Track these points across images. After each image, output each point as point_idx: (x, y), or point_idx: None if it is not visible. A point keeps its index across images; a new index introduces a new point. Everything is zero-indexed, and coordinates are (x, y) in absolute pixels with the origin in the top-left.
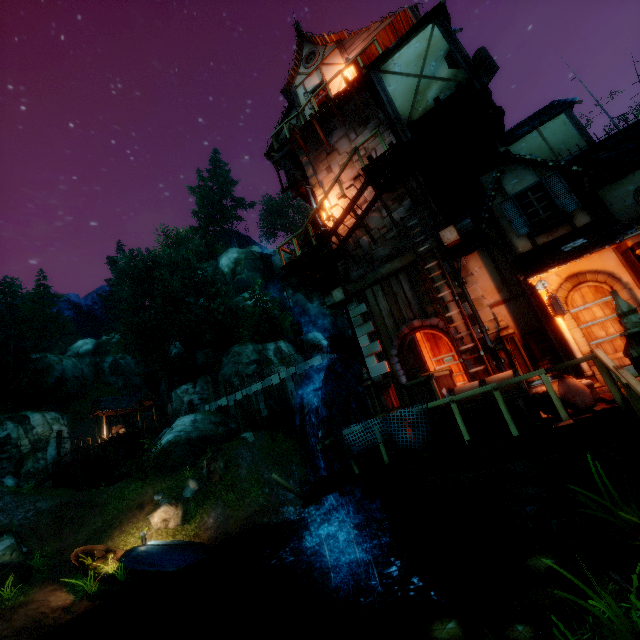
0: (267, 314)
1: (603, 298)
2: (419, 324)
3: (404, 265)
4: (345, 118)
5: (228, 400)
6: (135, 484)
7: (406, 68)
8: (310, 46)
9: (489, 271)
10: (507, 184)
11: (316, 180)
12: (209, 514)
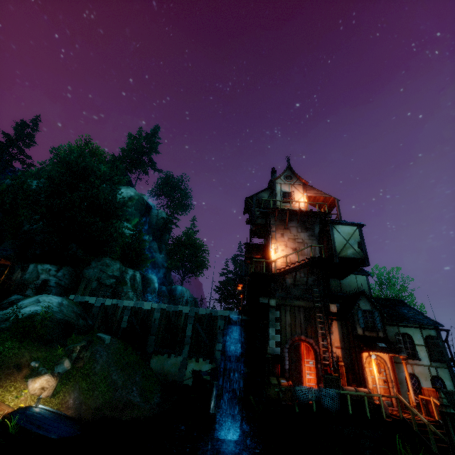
0: (137, 247)
1: (381, 369)
2: (304, 338)
3: (306, 306)
4: (299, 220)
5: (96, 300)
6: (12, 343)
7: (343, 233)
8: (290, 173)
9: (339, 331)
10: (360, 303)
11: (275, 235)
12: (70, 394)
